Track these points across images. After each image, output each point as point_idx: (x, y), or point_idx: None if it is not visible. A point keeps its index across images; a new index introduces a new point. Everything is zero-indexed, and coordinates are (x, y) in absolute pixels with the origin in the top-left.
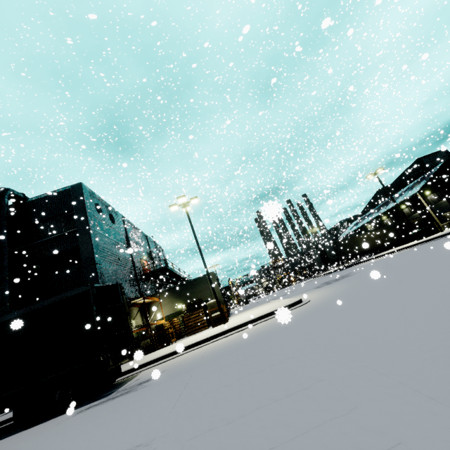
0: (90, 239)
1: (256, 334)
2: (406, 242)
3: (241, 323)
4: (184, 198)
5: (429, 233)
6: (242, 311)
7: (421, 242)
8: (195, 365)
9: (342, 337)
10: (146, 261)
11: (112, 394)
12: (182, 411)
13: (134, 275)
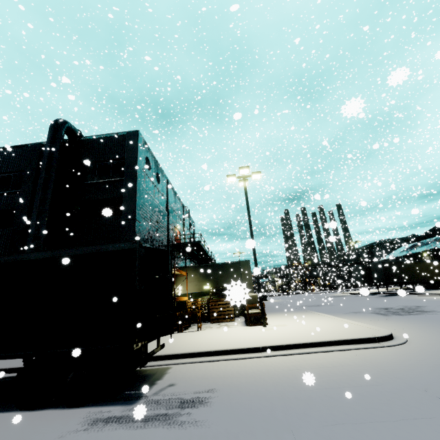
0: (135, 192)
1: (364, 383)
2: None
3: (306, 342)
4: (247, 170)
5: None
6: (272, 312)
7: None
8: (282, 418)
9: None
10: (179, 231)
11: (140, 402)
12: None
13: (166, 242)
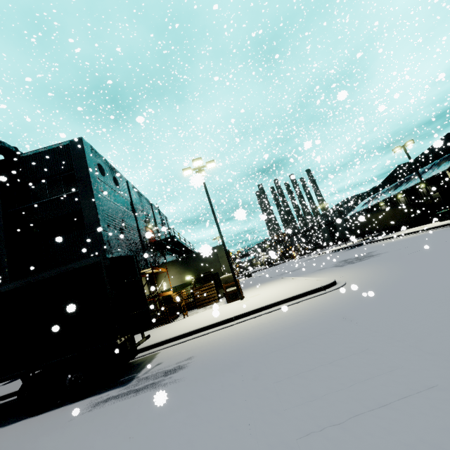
0: (94, 202)
1: (301, 322)
2: (421, 222)
3: (269, 304)
4: (200, 161)
5: None
6: (252, 286)
7: None
8: (237, 359)
9: None
10: (151, 230)
11: (132, 382)
12: None
13: (140, 243)
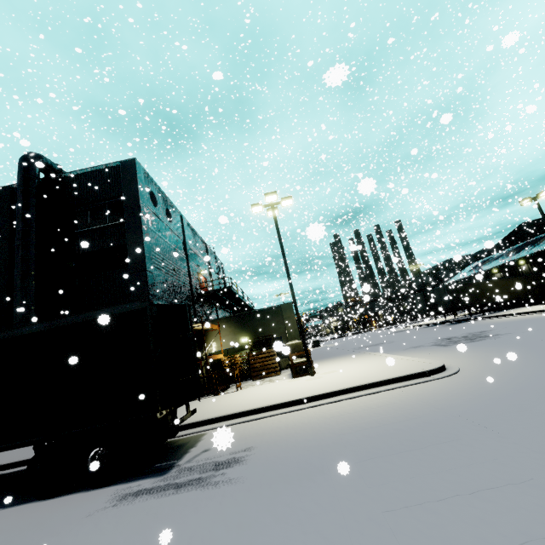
0: (141, 237)
1: (405, 418)
2: None
3: (353, 386)
4: (274, 196)
5: None
6: (323, 359)
7: None
8: (317, 462)
9: None
10: (204, 277)
11: (171, 471)
12: None
13: (190, 292)
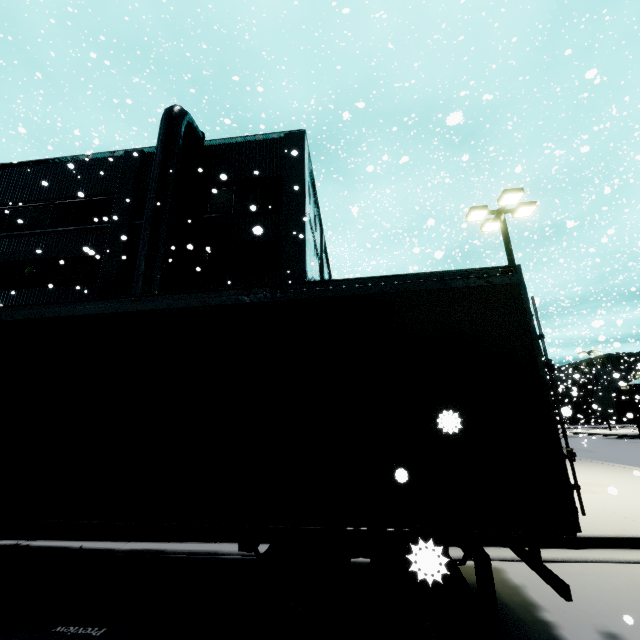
0: (303, 232)
1: None
2: None
3: None
4: (518, 196)
5: None
6: None
7: None
8: None
9: None
10: None
11: None
12: None
13: None
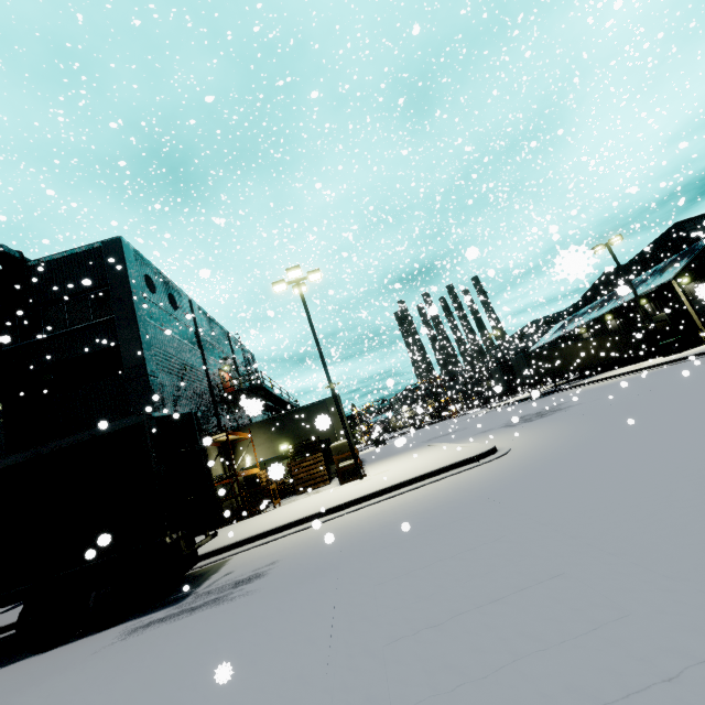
0: (138, 334)
1: (434, 506)
2: (641, 358)
3: (397, 483)
4: (298, 271)
5: (688, 345)
6: (382, 459)
7: (677, 360)
8: (336, 560)
9: (660, 541)
10: (228, 374)
11: (188, 599)
12: (353, 681)
13: (210, 395)
